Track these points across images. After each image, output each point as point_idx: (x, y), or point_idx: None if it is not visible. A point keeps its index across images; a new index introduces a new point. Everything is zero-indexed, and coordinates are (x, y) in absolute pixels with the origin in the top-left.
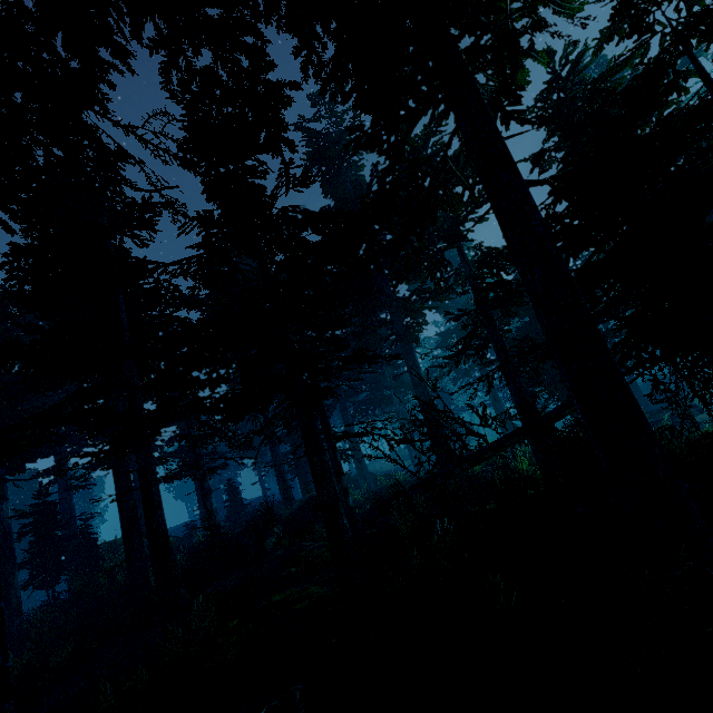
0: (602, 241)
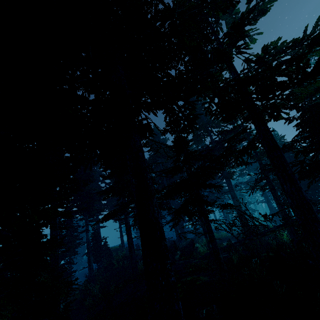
0: (317, 152)
